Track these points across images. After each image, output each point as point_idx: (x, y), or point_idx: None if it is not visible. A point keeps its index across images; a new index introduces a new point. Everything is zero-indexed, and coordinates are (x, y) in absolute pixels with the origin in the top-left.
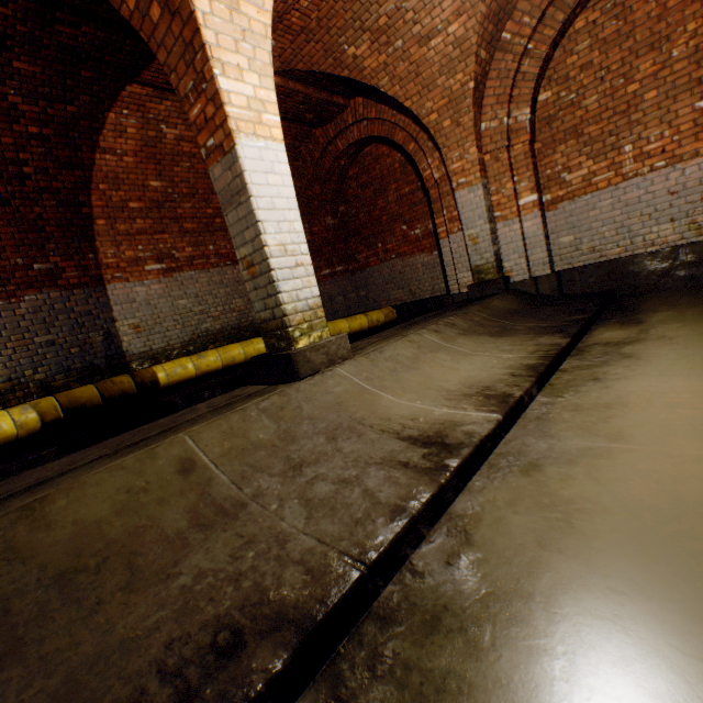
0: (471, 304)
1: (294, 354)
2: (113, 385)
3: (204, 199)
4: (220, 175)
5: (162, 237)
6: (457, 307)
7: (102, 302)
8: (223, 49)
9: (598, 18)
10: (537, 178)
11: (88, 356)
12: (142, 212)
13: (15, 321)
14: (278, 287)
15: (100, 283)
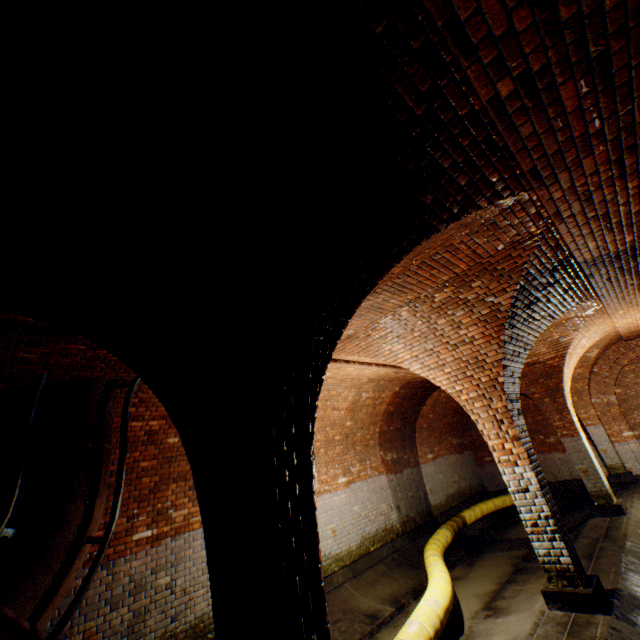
0: (629, 487)
1: (619, 504)
2: (457, 521)
3: (440, 419)
4: (568, 441)
5: (429, 440)
6: (619, 487)
7: (420, 474)
8: (570, 410)
9: (633, 368)
10: (627, 423)
11: (421, 504)
12: (425, 428)
13: (403, 483)
14: (602, 479)
15: (418, 464)
